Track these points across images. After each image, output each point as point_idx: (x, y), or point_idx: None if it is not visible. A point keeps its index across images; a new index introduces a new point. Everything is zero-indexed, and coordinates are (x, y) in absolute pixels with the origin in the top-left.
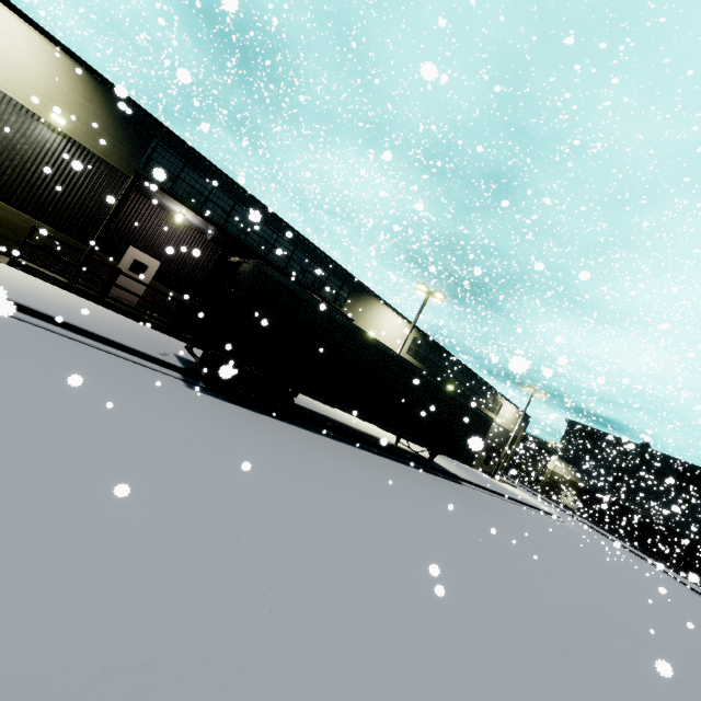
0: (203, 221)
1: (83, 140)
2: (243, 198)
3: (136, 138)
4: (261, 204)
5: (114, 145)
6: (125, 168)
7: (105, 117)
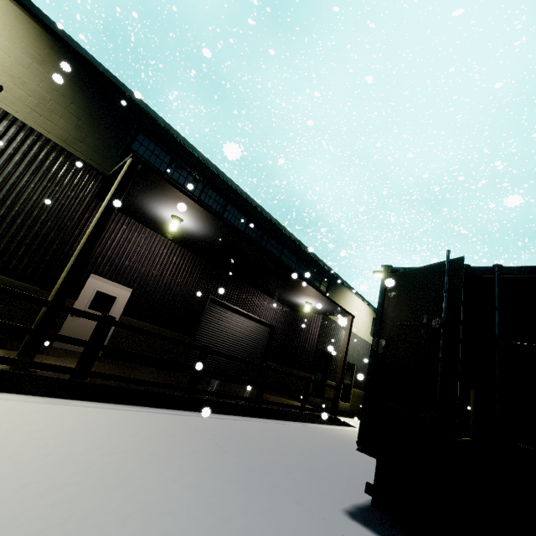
0: (213, 225)
1: (29, 118)
2: (235, 197)
3: (110, 121)
4: (253, 202)
5: (79, 128)
6: (96, 160)
7: (65, 88)
